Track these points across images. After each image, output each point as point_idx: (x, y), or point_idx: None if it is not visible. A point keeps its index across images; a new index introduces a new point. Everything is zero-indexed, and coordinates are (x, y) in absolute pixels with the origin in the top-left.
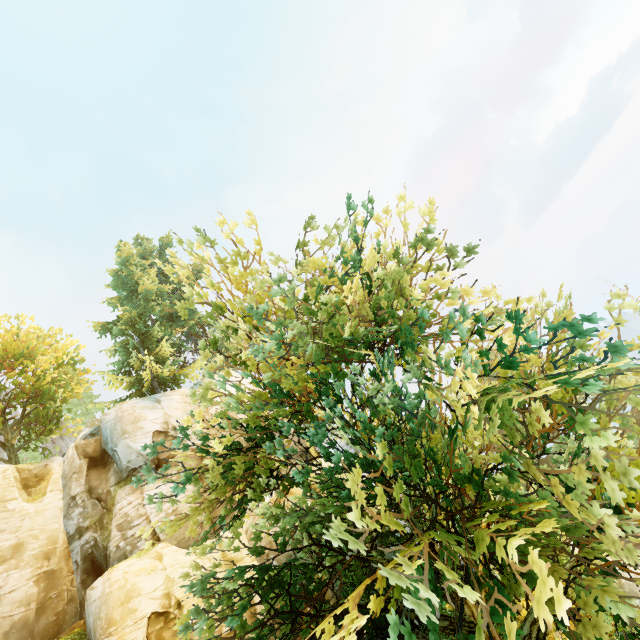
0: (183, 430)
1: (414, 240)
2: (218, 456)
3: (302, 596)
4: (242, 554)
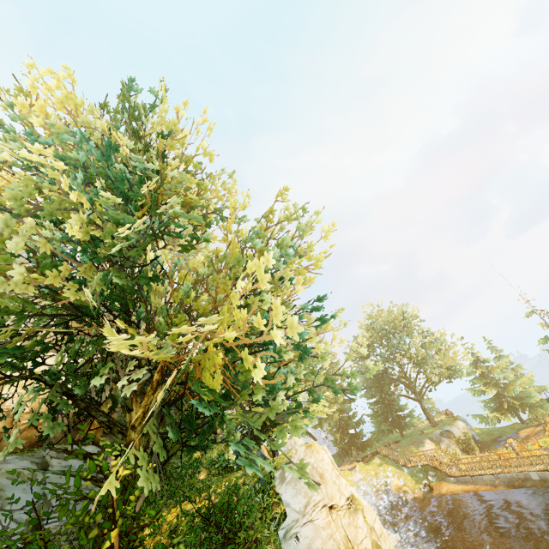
0: None
1: (122, 99)
2: None
3: (16, 366)
4: None
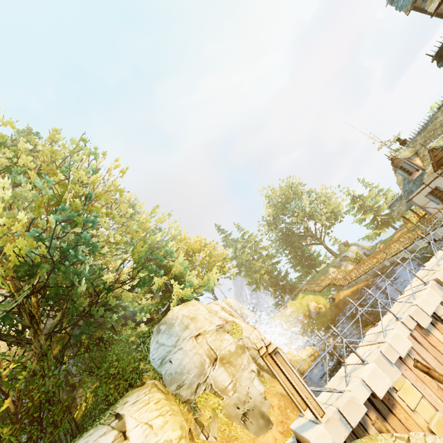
0: None
1: None
2: None
3: None
4: None
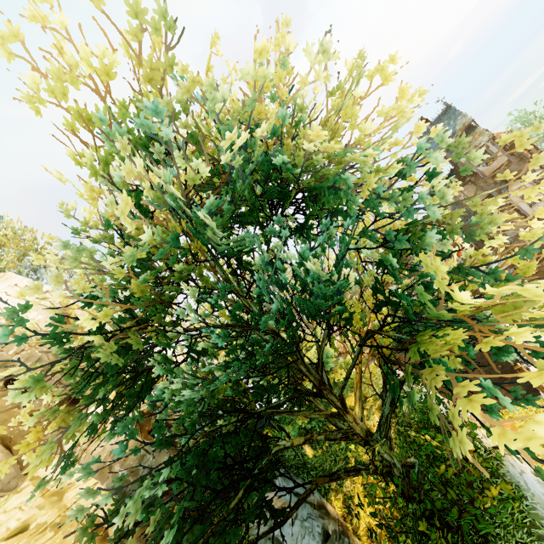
0: (14, 312)
1: (368, 74)
2: (69, 350)
3: (231, 465)
4: (72, 480)
